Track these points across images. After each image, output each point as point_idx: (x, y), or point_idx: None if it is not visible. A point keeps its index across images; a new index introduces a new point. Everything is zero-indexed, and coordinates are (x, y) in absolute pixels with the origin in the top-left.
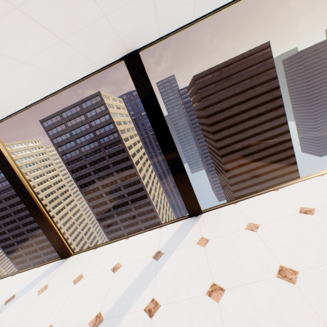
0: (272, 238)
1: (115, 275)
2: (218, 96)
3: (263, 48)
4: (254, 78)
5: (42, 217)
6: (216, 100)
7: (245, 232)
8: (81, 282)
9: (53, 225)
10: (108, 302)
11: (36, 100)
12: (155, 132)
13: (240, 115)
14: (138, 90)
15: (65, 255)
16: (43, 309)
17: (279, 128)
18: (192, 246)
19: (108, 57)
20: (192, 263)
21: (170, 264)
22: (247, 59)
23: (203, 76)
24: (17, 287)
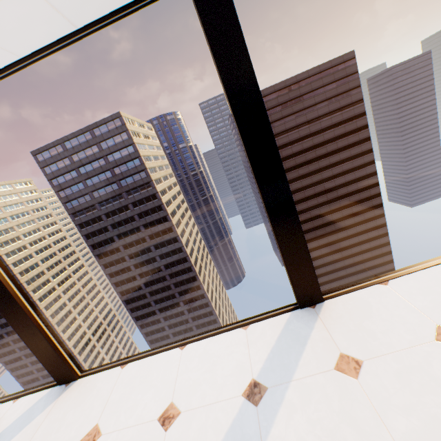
0: None
1: (169, 437)
2: (285, 123)
3: (346, 60)
4: (333, 100)
5: (17, 311)
6: (282, 129)
7: None
8: None
9: (40, 324)
10: None
11: None
12: (246, 144)
13: (314, 150)
14: (217, 54)
15: (66, 377)
16: None
17: (364, 169)
18: (326, 374)
19: None
20: (343, 422)
21: (291, 419)
22: (324, 73)
23: (264, 95)
24: None
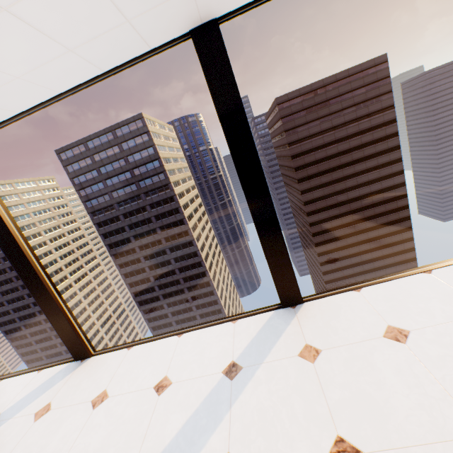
0: (439, 359)
1: (161, 400)
2: (309, 128)
3: (377, 63)
4: (362, 105)
5: (45, 295)
6: (305, 135)
7: (385, 343)
8: (104, 405)
9: (63, 308)
10: (148, 451)
11: (38, 102)
12: (237, 166)
13: (339, 157)
14: (213, 93)
15: (81, 355)
16: (40, 449)
17: (392, 179)
18: (291, 358)
19: (165, 28)
20: (294, 392)
21: (256, 389)
22: (353, 77)
23: (289, 99)
24: (3, 402)
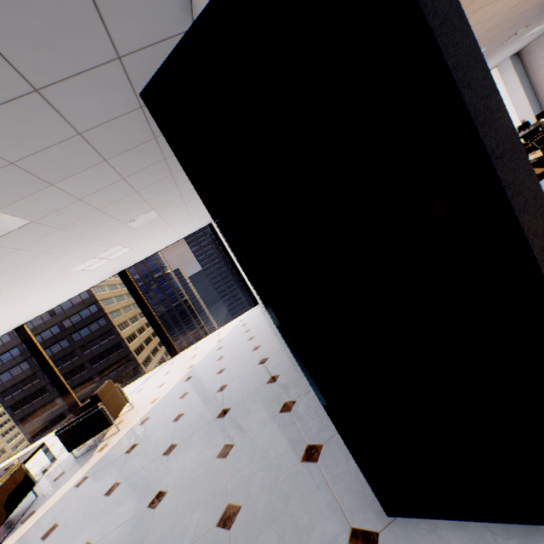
0: None
1: None
2: None
3: None
4: None
5: None
6: None
7: None
8: None
9: None
10: None
11: None
12: (41, 365)
13: None
14: (26, 344)
15: None
16: None
17: None
18: None
19: (3, 333)
20: (53, 441)
21: None
22: None
23: None
24: None
